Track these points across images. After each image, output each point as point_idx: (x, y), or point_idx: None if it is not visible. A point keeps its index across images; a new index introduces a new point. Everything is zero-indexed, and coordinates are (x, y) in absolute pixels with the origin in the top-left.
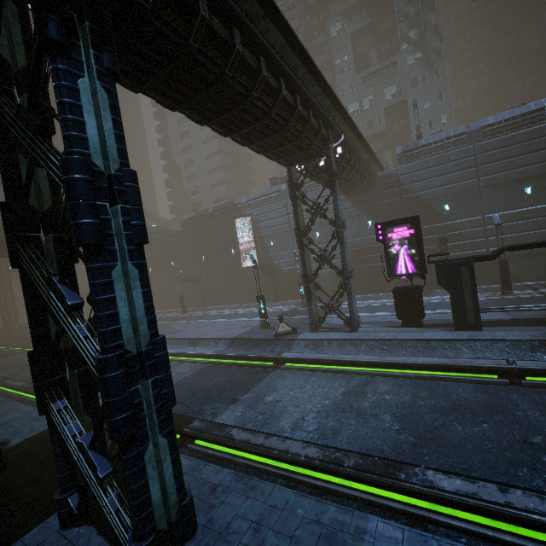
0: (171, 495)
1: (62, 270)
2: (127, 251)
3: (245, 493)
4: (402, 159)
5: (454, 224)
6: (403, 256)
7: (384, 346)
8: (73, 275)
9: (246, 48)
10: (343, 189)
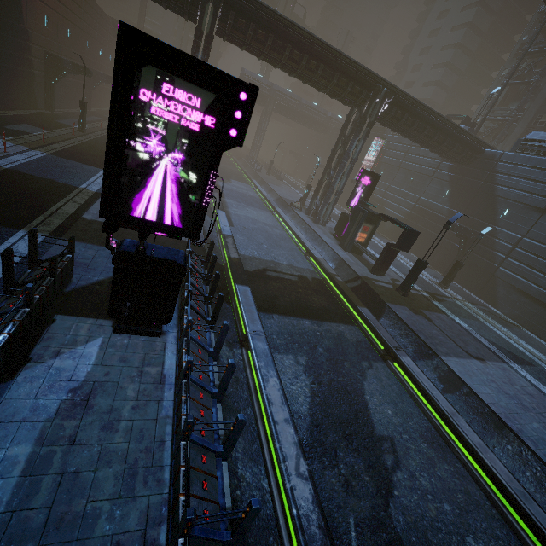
0: None
1: None
2: None
3: None
4: (517, 146)
5: (495, 230)
6: (358, 195)
7: (308, 230)
8: None
9: (283, 39)
10: (424, 146)
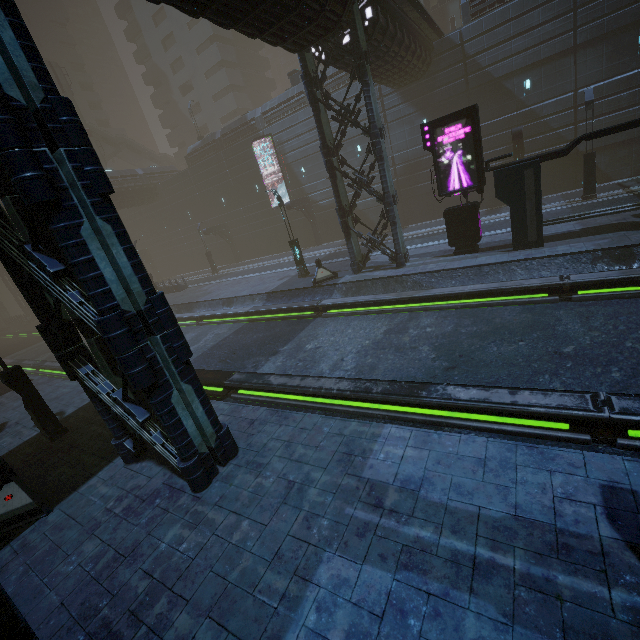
0: (206, 428)
1: (31, 237)
2: (90, 205)
3: (279, 423)
4: (468, 13)
5: (535, 110)
6: (456, 166)
7: (432, 279)
8: (53, 242)
9: None
10: (385, 77)
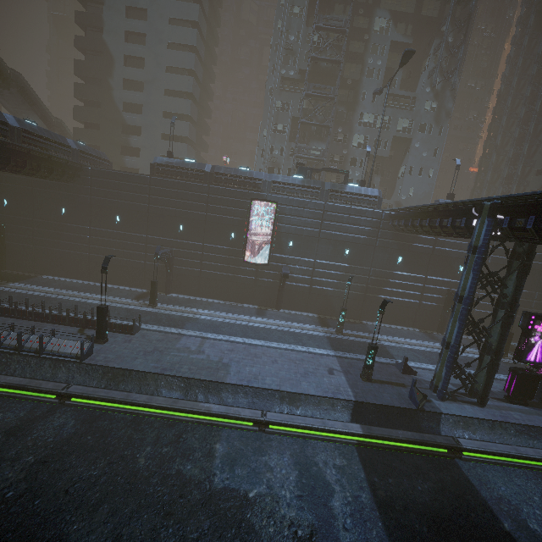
0: None
1: None
2: None
3: None
4: None
5: None
6: (537, 347)
7: (530, 432)
8: None
9: None
10: (424, 233)
